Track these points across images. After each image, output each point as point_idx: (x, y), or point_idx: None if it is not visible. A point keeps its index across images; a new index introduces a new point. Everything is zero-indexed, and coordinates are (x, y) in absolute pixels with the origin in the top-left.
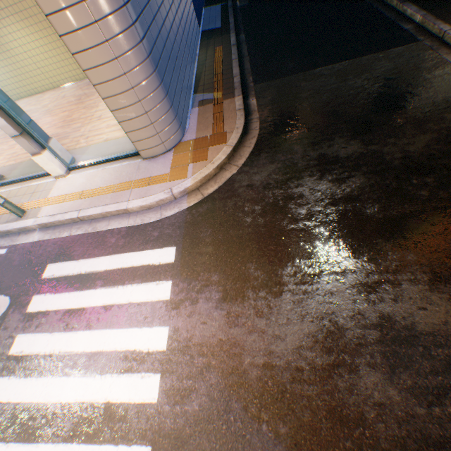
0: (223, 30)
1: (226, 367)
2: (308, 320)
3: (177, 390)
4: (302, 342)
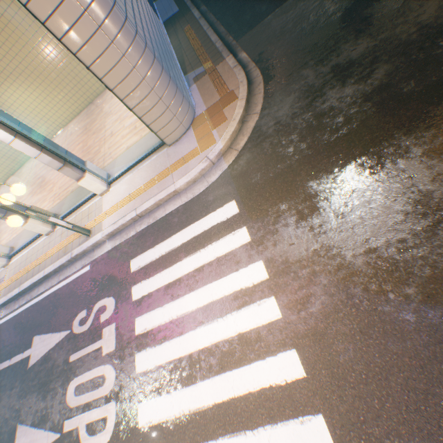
0: (182, 12)
1: (331, 267)
2: (390, 201)
3: (296, 301)
4: (393, 219)
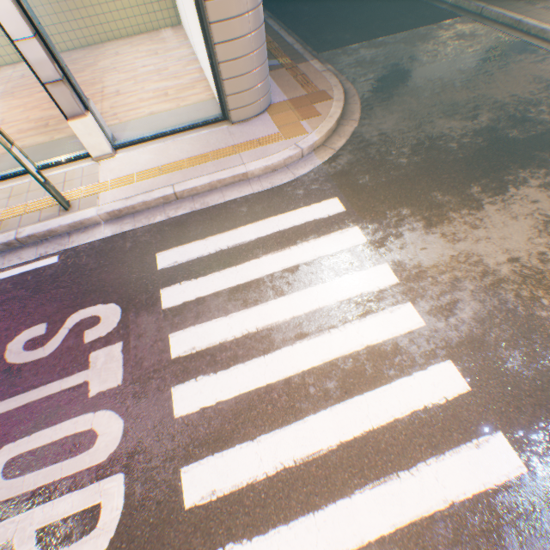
0: None
1: (474, 274)
2: (521, 219)
3: (440, 308)
4: (528, 235)
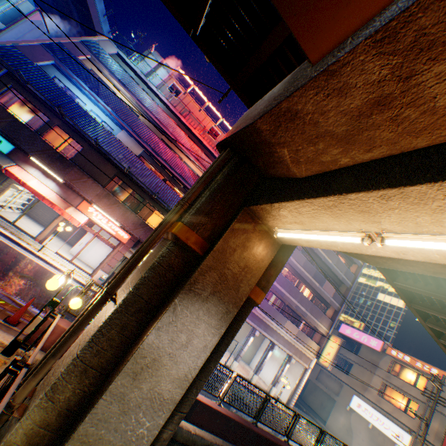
0: None
1: None
2: None
3: None
4: None
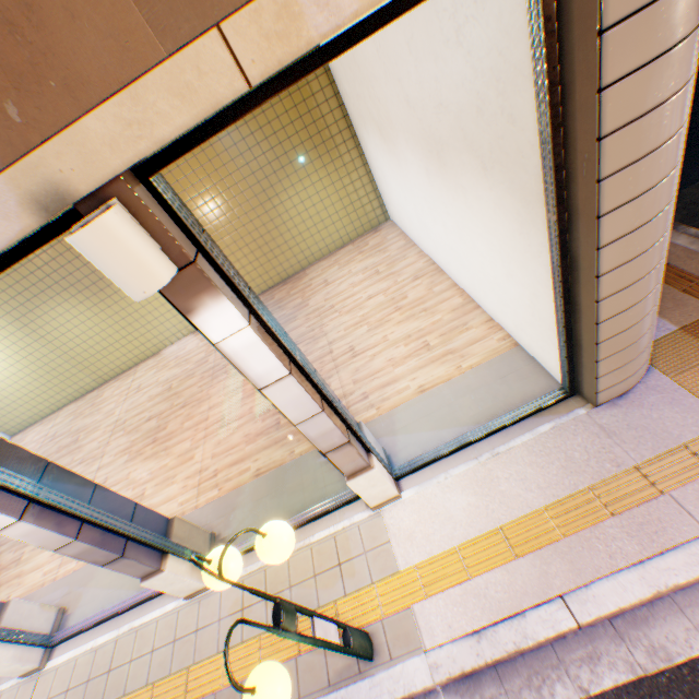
0: None
1: None
2: None
3: None
4: None
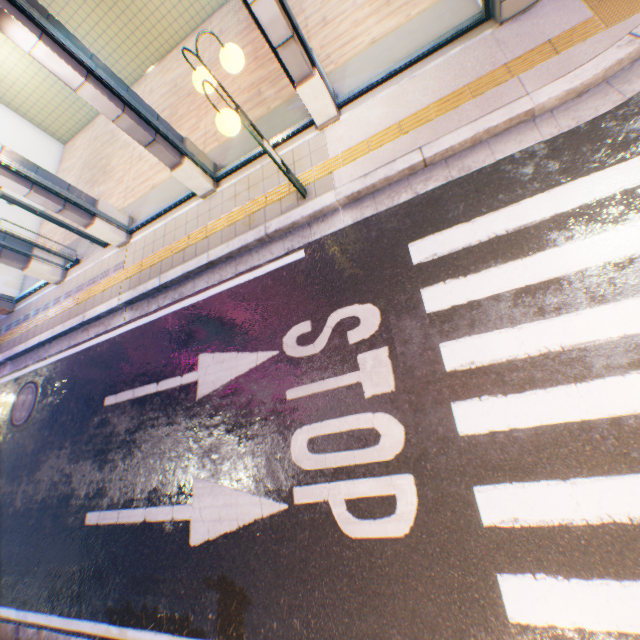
0: None
1: None
2: None
3: None
4: None
